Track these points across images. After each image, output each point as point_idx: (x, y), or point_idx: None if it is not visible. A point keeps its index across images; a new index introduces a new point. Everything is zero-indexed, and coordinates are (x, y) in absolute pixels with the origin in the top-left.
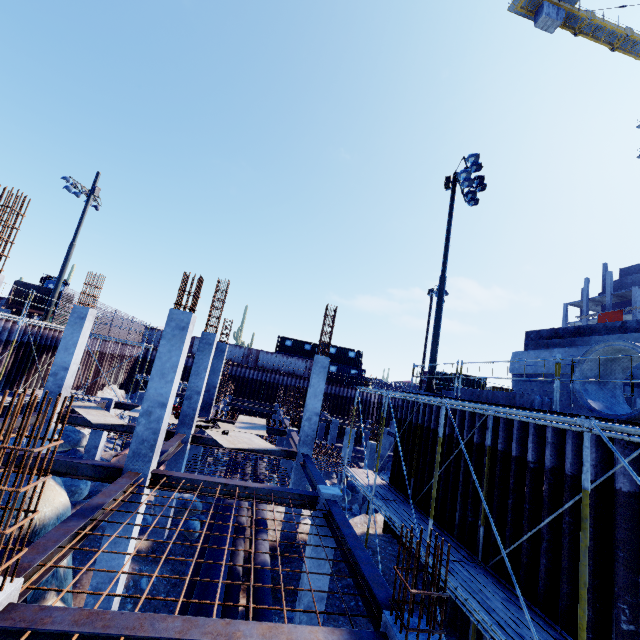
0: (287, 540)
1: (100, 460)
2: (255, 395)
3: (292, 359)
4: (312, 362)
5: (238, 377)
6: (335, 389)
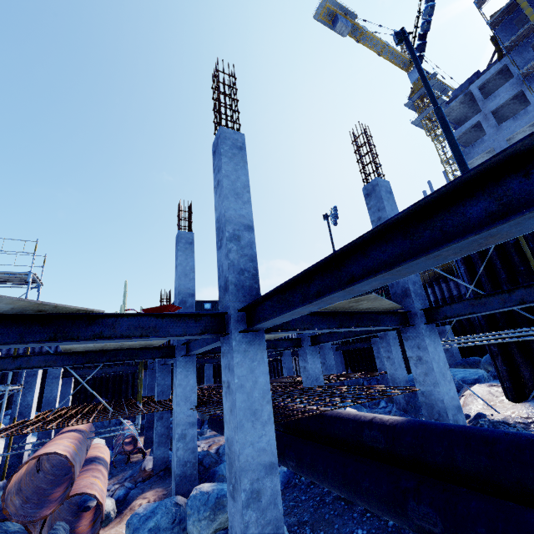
0: None
1: None
2: None
3: None
4: None
5: None
6: None
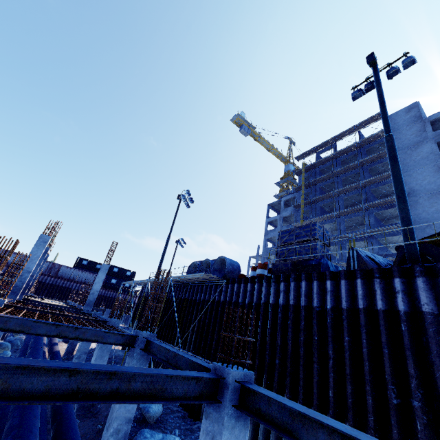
0: (68, 353)
1: None
2: (51, 295)
3: (86, 273)
4: None
5: (40, 282)
6: (113, 294)
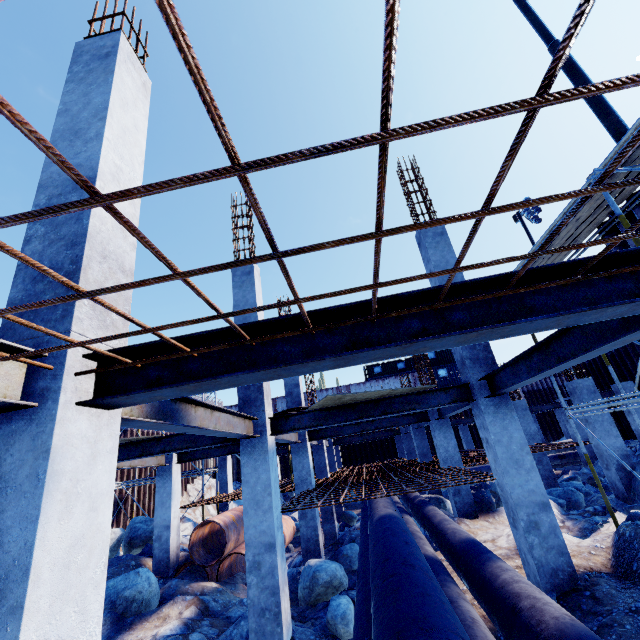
0: (553, 576)
1: (184, 552)
2: None
3: (389, 380)
4: (414, 375)
5: None
6: None
